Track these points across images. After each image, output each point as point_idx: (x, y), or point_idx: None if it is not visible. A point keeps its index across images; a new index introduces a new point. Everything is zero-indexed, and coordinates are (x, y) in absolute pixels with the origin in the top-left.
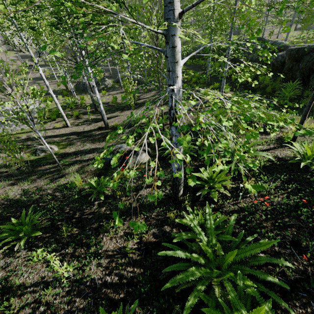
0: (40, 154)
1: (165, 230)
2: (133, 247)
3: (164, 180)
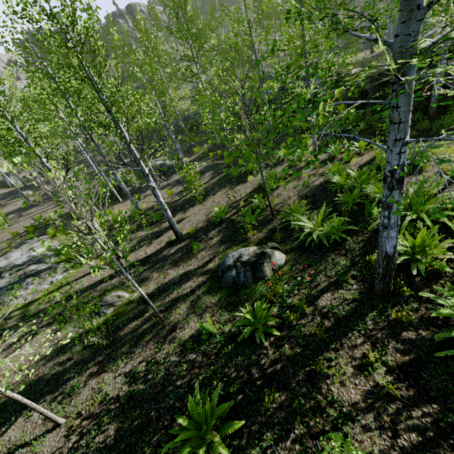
0: (106, 311)
1: (409, 338)
2: (387, 381)
3: (336, 275)
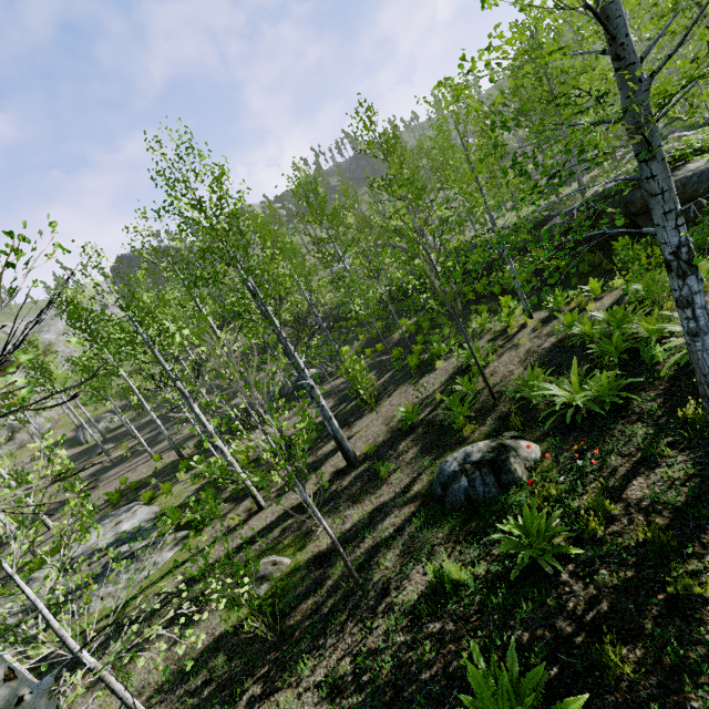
0: (257, 591)
1: None
2: None
3: (639, 450)
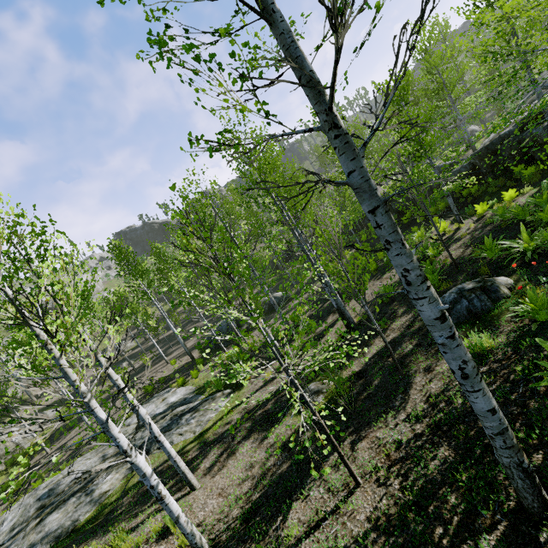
0: (317, 400)
1: None
2: None
3: None
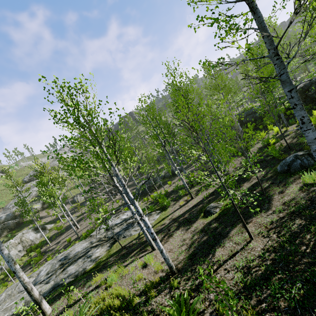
0: (216, 210)
1: None
2: None
3: None
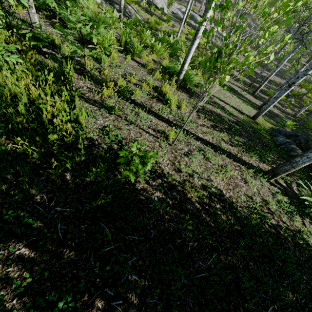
0: (245, 71)
1: None
2: None
3: None
